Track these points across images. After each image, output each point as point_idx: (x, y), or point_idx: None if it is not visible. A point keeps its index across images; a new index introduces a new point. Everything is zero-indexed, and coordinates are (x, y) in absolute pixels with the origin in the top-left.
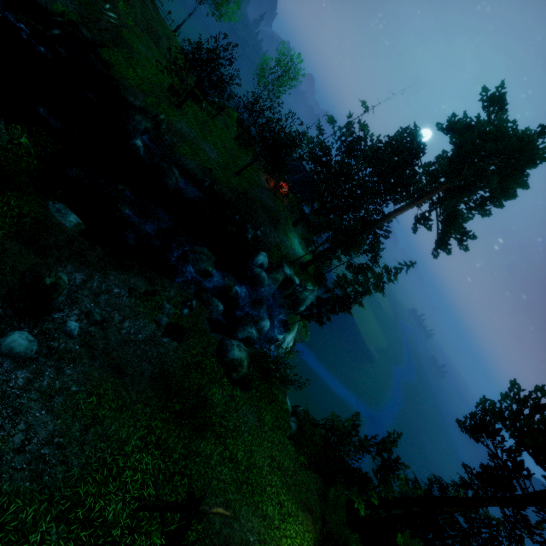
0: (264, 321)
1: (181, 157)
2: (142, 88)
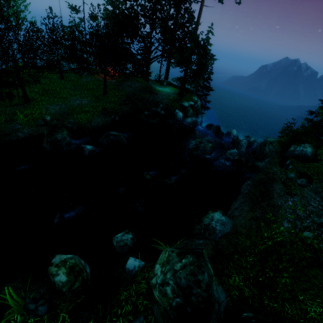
0: (233, 133)
1: (90, 124)
2: (1, 121)
